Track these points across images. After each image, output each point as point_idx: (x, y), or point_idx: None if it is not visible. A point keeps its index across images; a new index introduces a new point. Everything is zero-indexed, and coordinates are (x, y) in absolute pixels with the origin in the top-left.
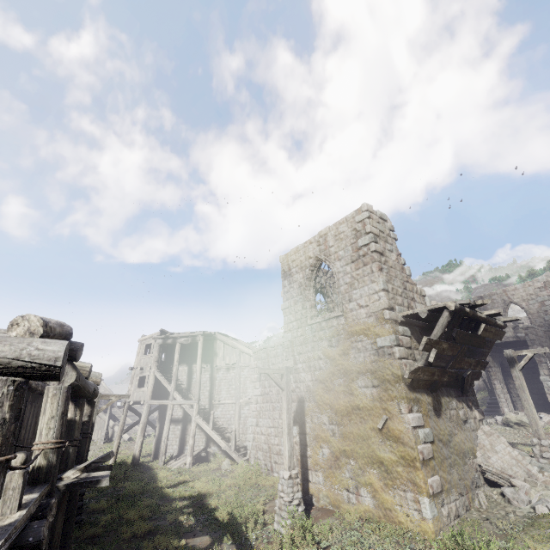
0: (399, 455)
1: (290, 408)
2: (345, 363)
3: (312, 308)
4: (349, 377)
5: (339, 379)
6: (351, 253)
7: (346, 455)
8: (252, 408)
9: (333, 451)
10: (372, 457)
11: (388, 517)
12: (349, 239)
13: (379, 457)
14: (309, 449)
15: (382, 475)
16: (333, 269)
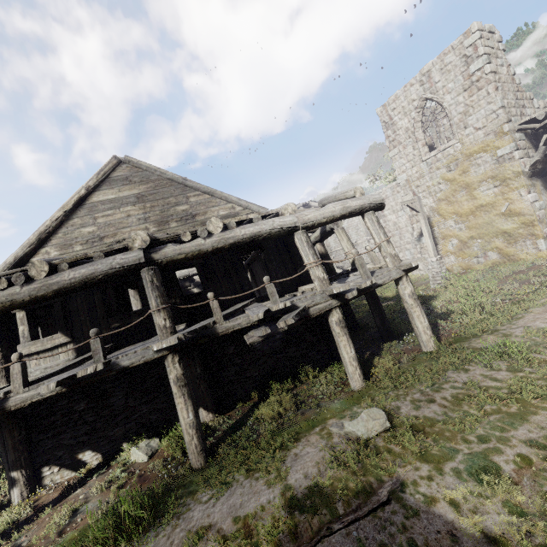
0: (519, 223)
1: (426, 222)
2: (465, 179)
3: (423, 146)
4: (471, 188)
5: (461, 192)
6: (462, 82)
7: (473, 238)
8: (372, 242)
9: (462, 240)
10: (496, 232)
11: (511, 260)
12: (458, 68)
13: (502, 230)
14: (440, 246)
15: (506, 239)
16: (444, 104)
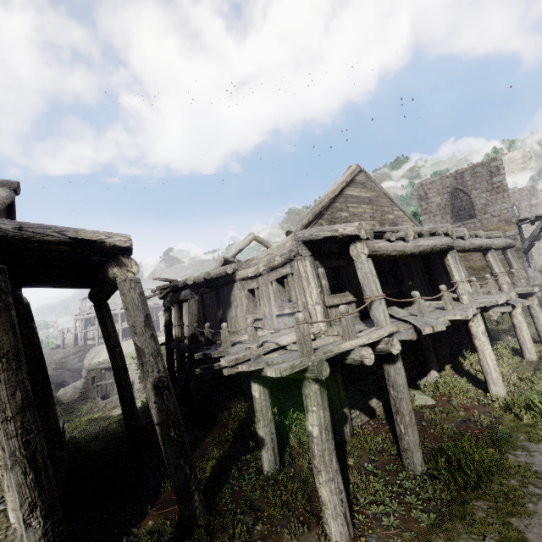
0: None
1: None
2: None
3: (450, 218)
4: None
5: (477, 254)
6: (486, 186)
7: None
8: None
9: None
10: None
11: None
12: (485, 177)
13: None
14: None
15: None
16: (471, 195)
